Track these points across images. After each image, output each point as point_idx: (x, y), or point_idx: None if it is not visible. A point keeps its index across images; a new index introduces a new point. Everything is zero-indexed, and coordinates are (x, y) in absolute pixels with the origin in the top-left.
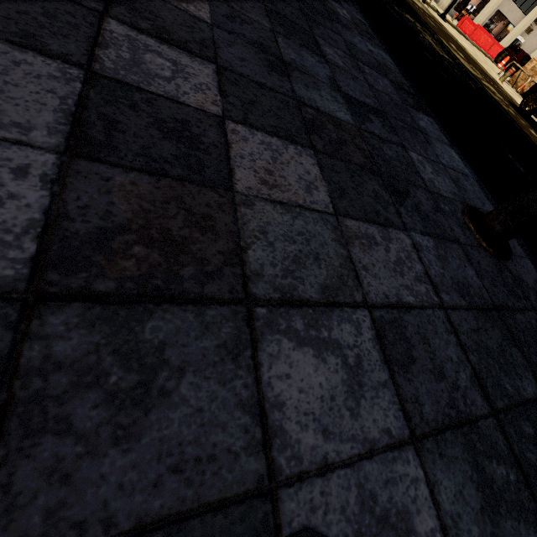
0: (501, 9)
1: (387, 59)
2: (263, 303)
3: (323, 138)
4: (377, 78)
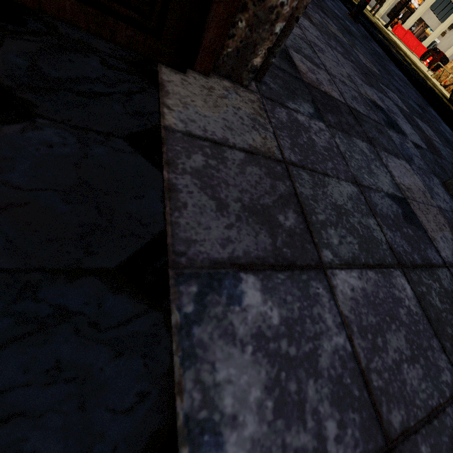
0: (422, 17)
1: (404, 77)
2: (450, 163)
3: (424, 120)
4: (411, 90)
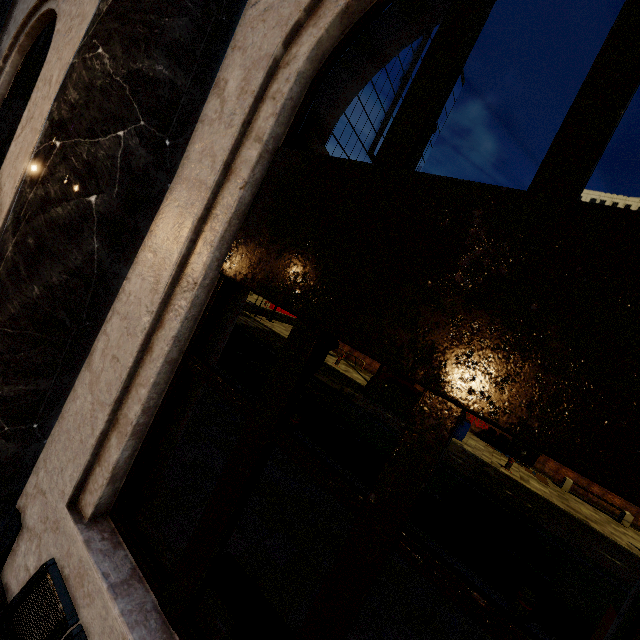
0: None
1: None
2: None
3: None
4: None
